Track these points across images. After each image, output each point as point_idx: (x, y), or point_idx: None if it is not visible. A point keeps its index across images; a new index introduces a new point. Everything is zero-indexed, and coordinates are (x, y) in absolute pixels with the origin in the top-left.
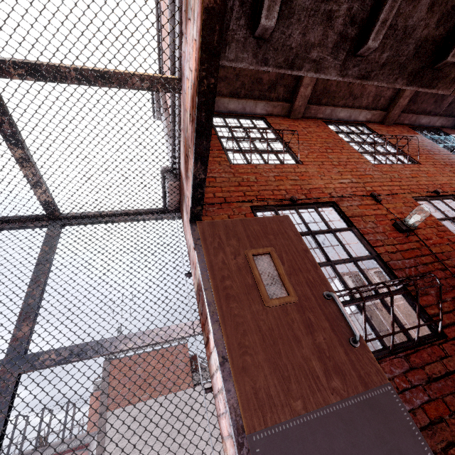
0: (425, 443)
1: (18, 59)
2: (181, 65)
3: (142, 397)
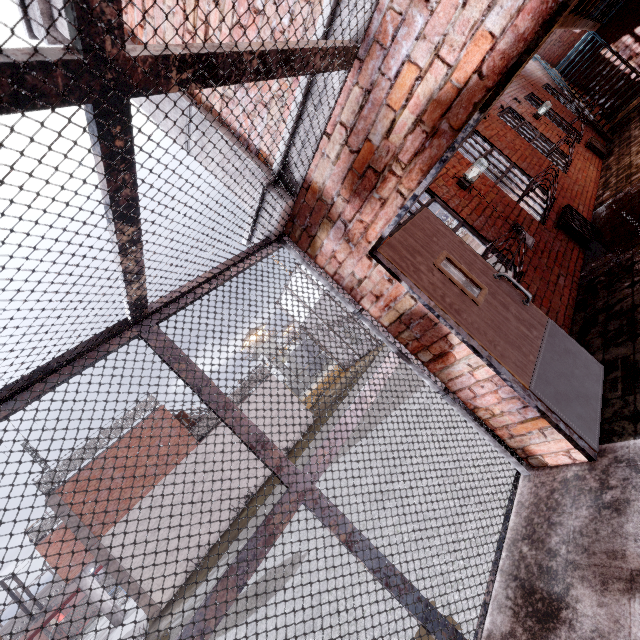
0: (573, 340)
1: (178, 45)
2: (369, 25)
3: (139, 494)
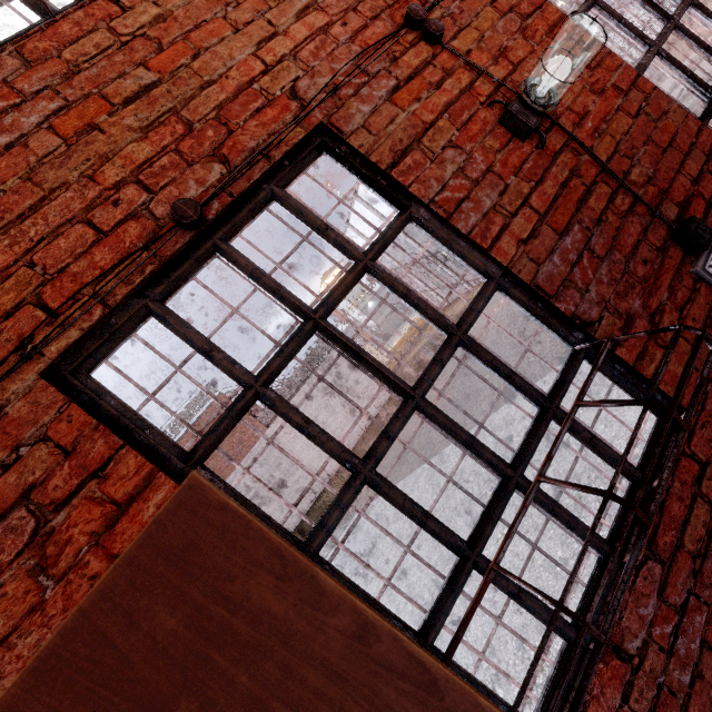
0: None
1: None
2: None
3: None
